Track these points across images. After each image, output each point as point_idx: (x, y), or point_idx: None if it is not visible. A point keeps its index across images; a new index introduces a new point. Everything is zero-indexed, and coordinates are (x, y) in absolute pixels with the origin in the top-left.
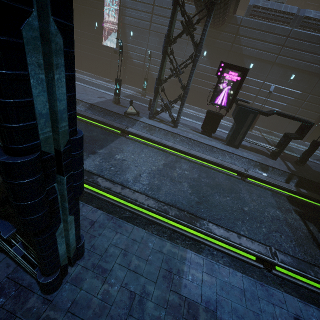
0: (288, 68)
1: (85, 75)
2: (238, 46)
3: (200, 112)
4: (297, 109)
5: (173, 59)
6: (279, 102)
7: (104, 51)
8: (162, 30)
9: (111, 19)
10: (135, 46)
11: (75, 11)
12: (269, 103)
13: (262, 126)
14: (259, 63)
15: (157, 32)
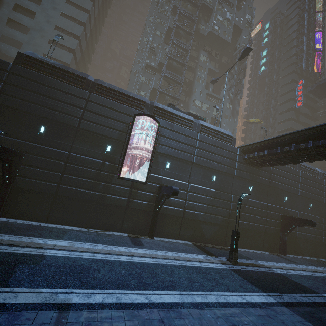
0: (305, 198)
1: (89, 241)
2: (274, 182)
3: (283, 261)
4: (322, 231)
5: (222, 194)
6: (311, 228)
7: (116, 185)
8: (207, 164)
9: (139, 145)
10: (174, 180)
11: (65, 124)
12: (306, 230)
13: (308, 255)
14: (289, 196)
15: (201, 165)
